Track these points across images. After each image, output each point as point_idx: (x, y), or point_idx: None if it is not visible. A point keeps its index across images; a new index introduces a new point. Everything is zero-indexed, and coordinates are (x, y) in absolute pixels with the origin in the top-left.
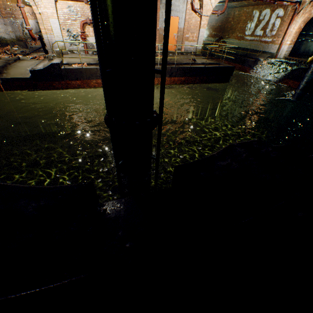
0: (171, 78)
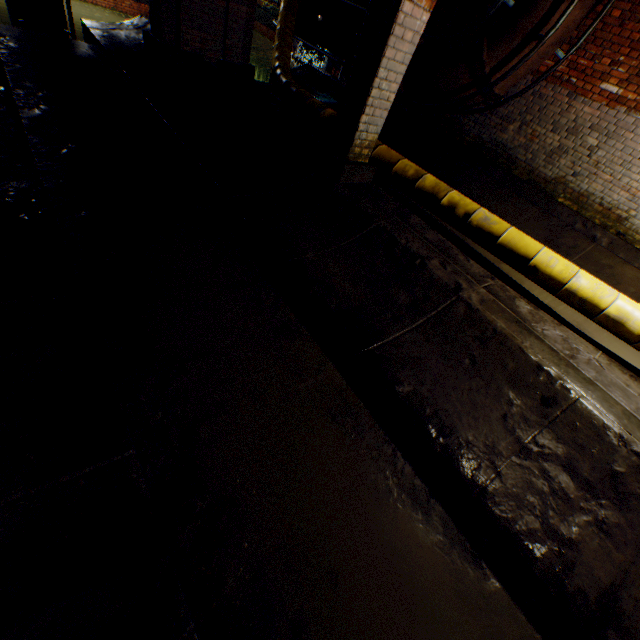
0: (142, 5)
